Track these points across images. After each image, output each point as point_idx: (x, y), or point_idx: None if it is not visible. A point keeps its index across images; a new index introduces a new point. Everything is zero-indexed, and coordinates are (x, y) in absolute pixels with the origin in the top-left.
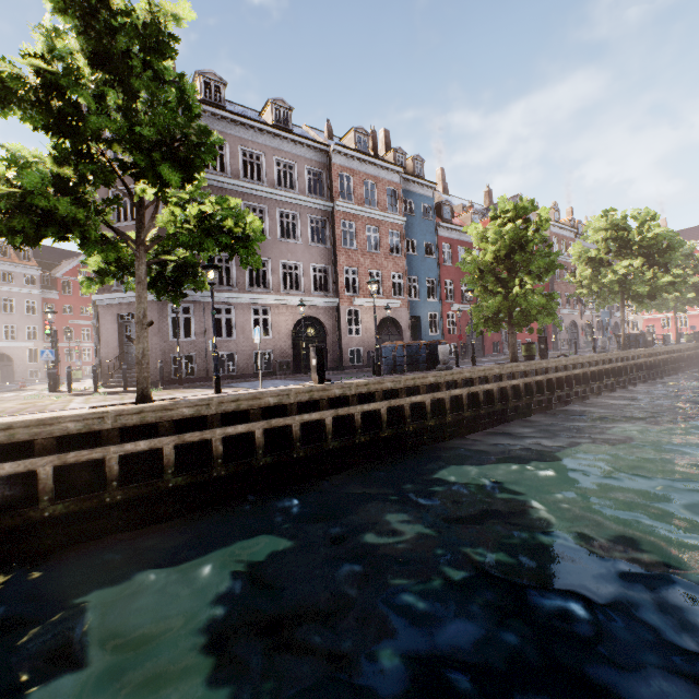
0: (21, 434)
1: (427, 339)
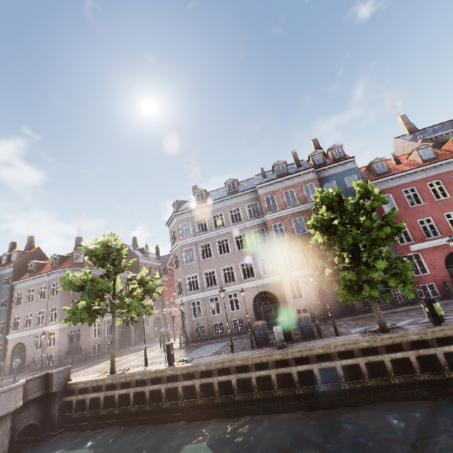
0: (72, 387)
1: None
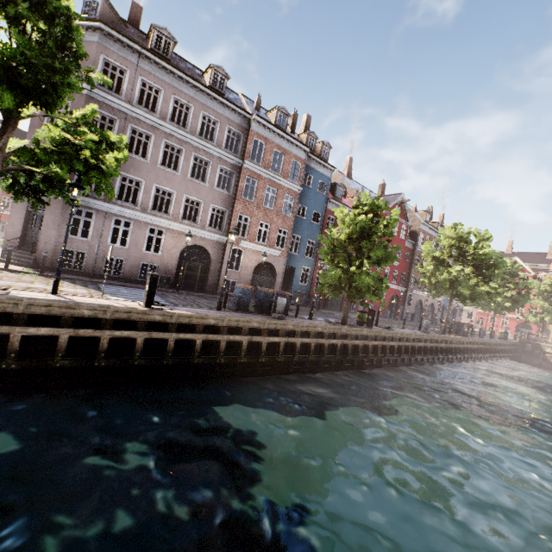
0: None
1: (296, 286)
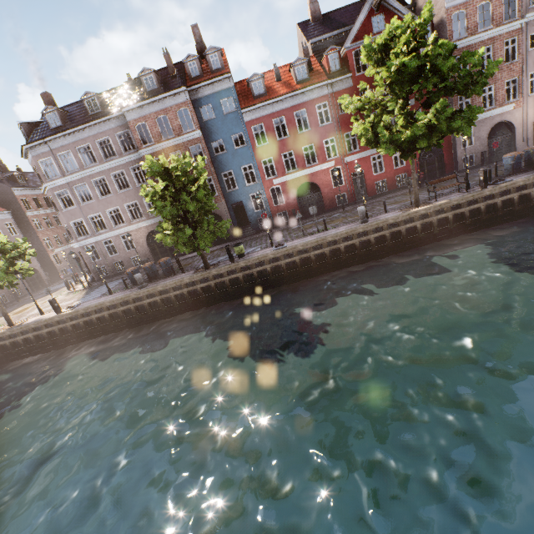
0: None
1: (253, 216)
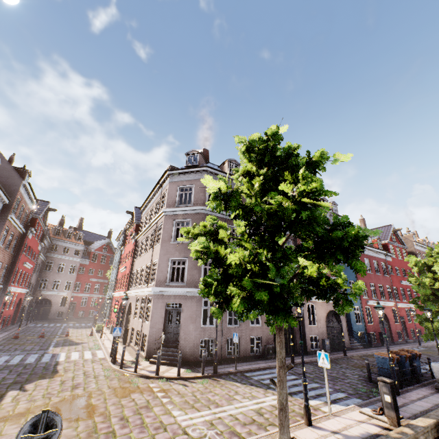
0: None
1: (355, 327)
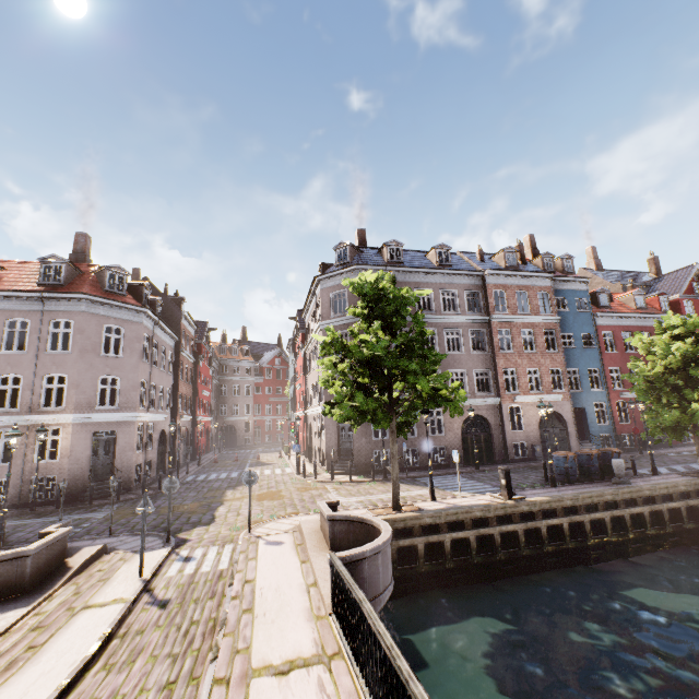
0: None
1: (595, 429)
